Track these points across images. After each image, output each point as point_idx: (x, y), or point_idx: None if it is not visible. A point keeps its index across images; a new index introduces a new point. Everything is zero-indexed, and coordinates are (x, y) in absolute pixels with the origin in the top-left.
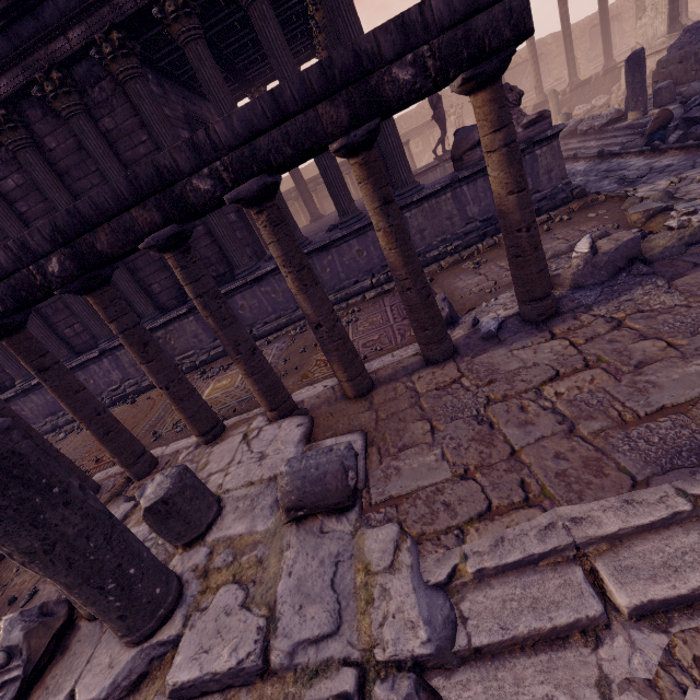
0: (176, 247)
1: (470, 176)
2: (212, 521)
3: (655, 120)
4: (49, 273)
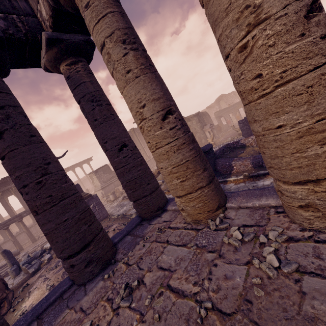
0: None
1: None
2: None
3: None
4: None
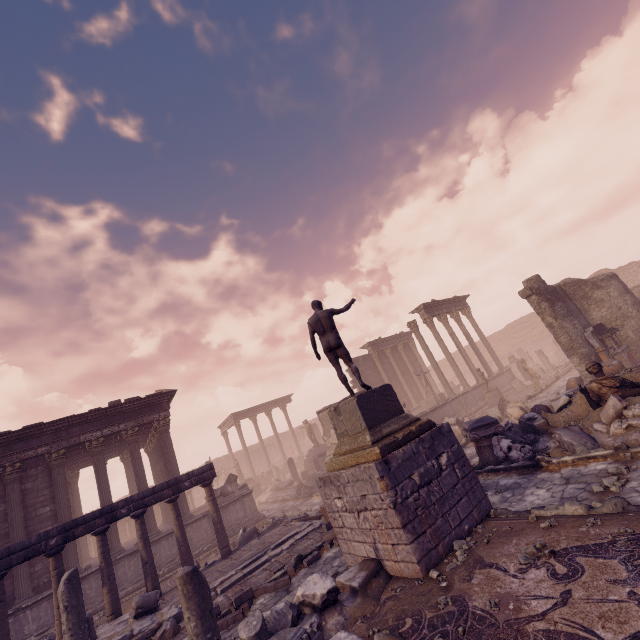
0: (104, 533)
1: None
2: (96, 638)
3: (298, 486)
4: (49, 545)
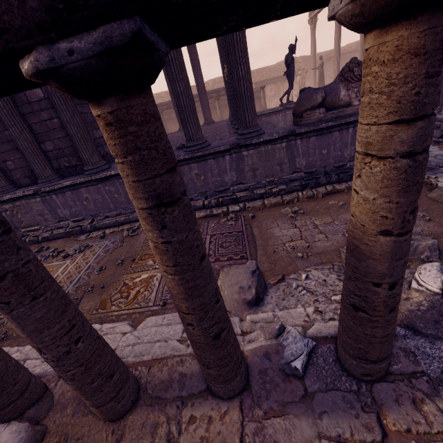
0: None
1: (306, 133)
2: None
3: None
4: None
